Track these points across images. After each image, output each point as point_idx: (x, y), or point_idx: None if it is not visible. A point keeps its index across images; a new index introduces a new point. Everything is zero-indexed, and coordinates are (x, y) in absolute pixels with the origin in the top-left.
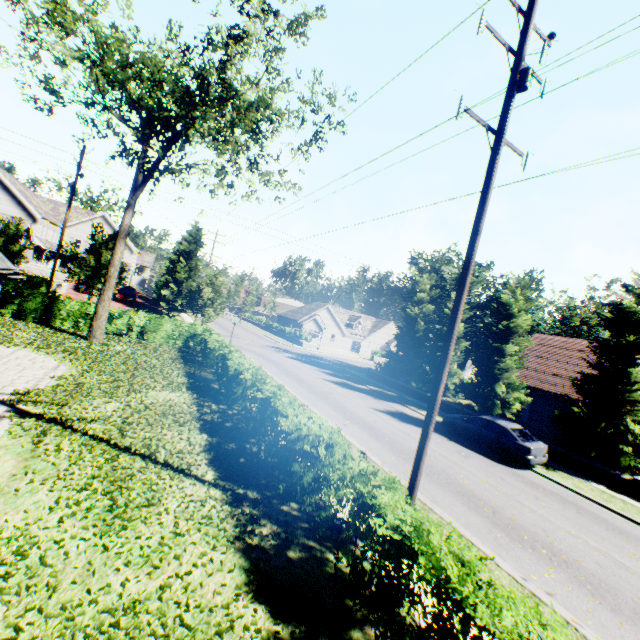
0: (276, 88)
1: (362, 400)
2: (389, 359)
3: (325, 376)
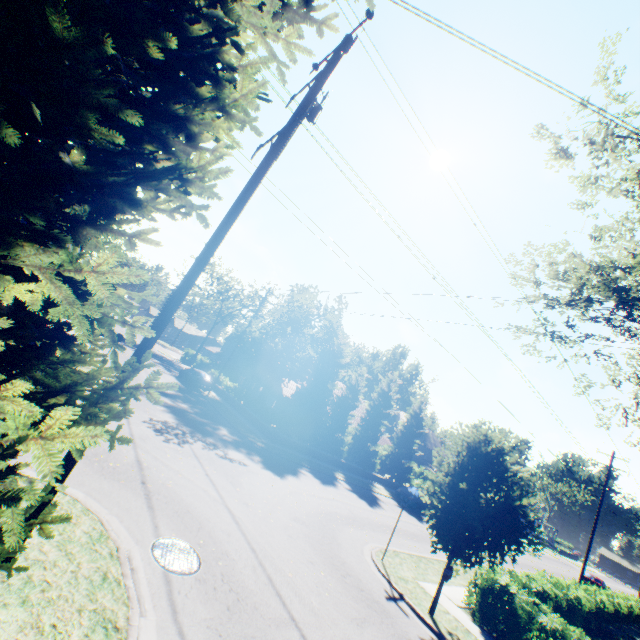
0: None
1: (407, 517)
2: (300, 419)
3: (351, 496)
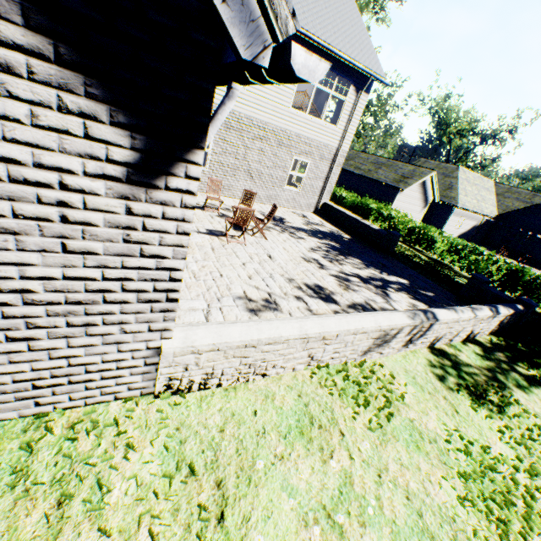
0: (515, 148)
1: None
2: None
3: None
